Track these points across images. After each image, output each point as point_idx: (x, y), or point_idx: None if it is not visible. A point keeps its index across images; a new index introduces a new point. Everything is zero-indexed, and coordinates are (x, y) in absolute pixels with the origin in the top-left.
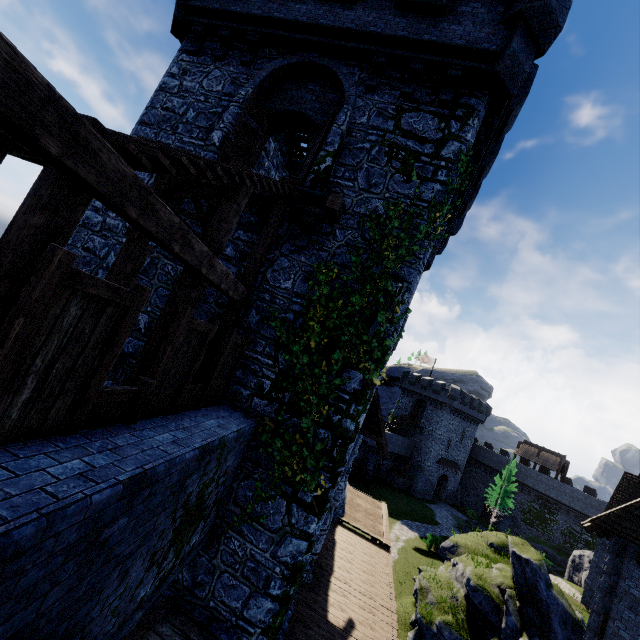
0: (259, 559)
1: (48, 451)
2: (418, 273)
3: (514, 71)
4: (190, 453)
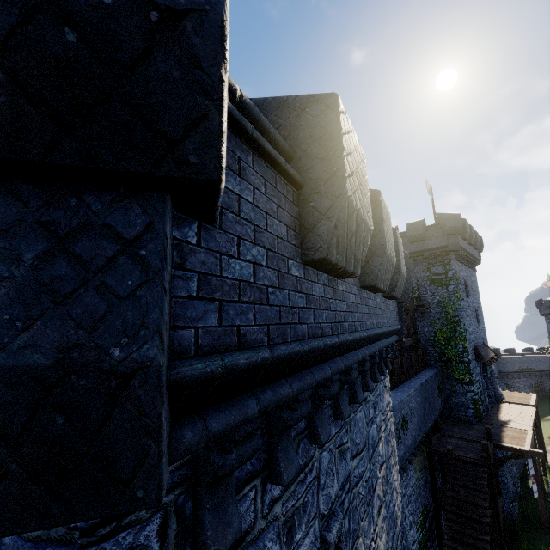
0: (462, 401)
1: (418, 376)
2: (461, 311)
3: (455, 246)
4: (433, 374)
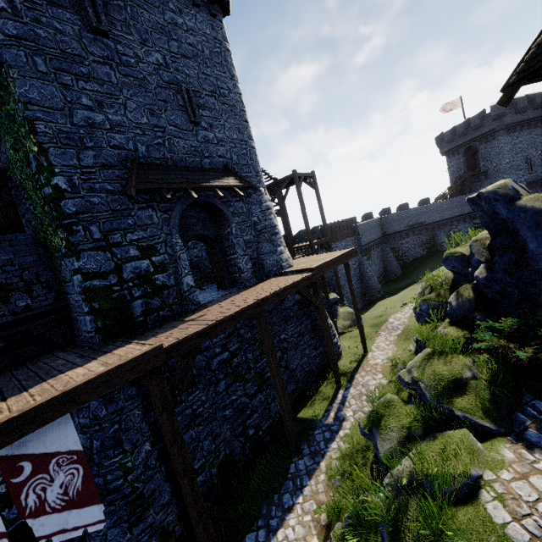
0: (76, 299)
1: None
2: (9, 47)
3: None
4: None
